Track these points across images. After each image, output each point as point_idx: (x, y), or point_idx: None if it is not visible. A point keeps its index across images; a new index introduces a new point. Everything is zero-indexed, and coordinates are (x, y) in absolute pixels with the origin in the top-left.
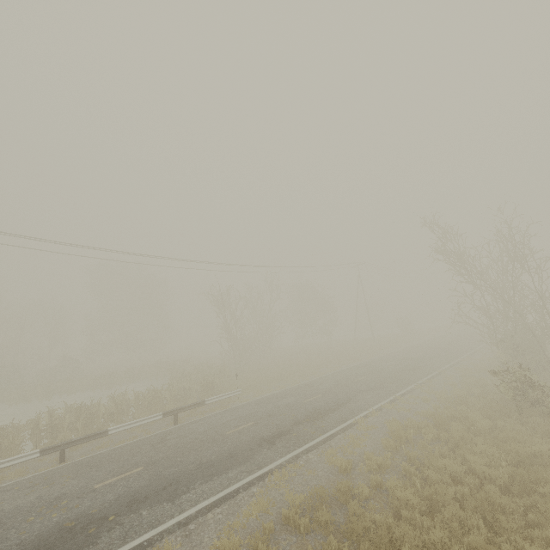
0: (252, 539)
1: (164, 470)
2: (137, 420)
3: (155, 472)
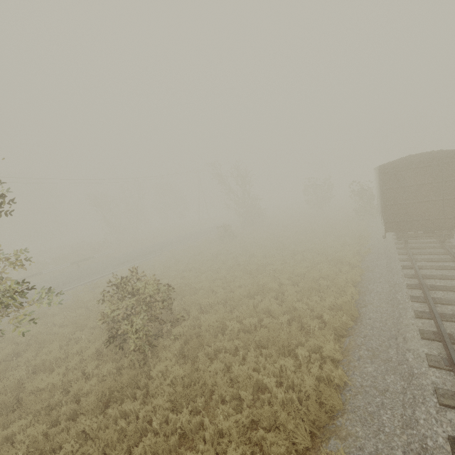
0: (106, 278)
1: (75, 277)
2: (57, 267)
3: (71, 278)
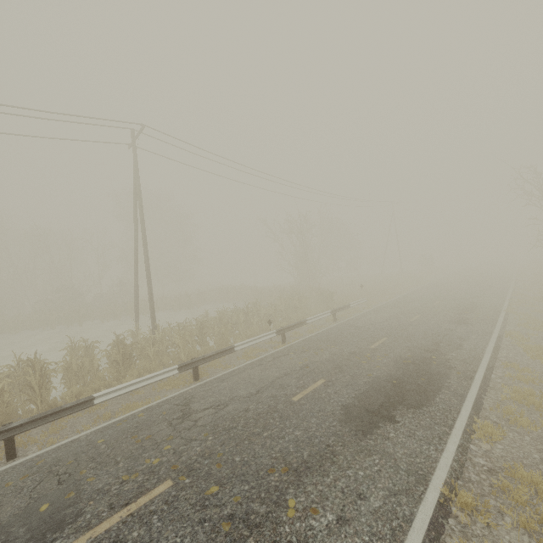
0: None
1: (410, 338)
2: (320, 314)
3: (405, 339)
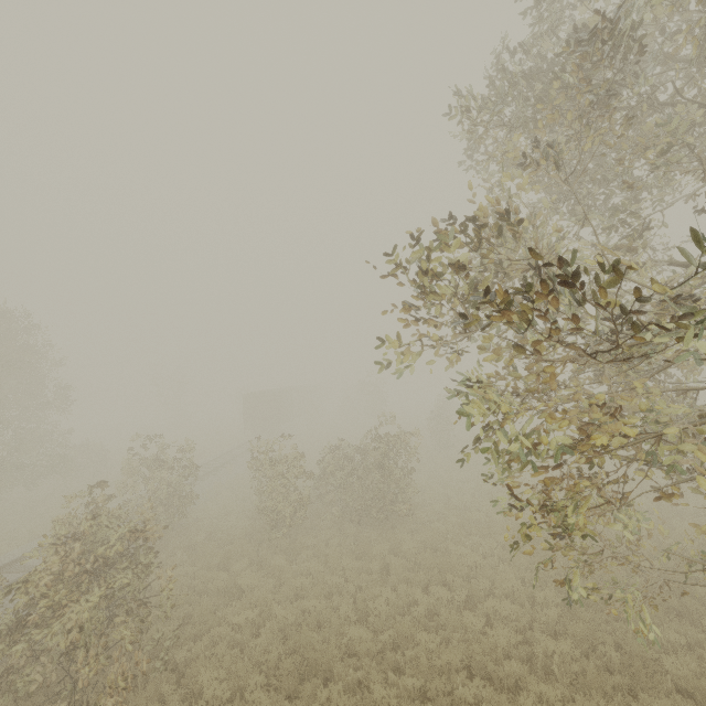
0: None
1: None
2: None
3: None
